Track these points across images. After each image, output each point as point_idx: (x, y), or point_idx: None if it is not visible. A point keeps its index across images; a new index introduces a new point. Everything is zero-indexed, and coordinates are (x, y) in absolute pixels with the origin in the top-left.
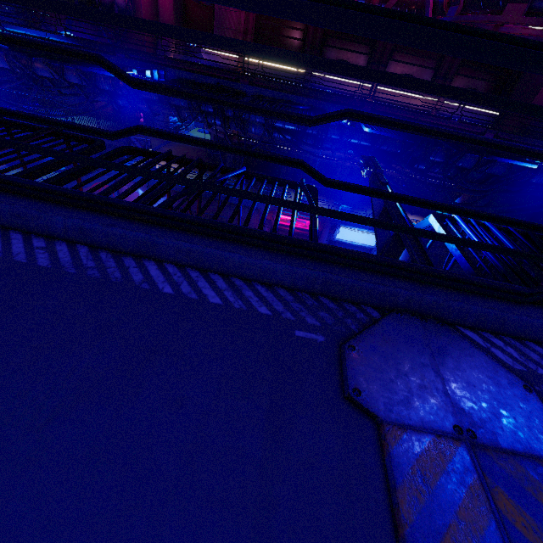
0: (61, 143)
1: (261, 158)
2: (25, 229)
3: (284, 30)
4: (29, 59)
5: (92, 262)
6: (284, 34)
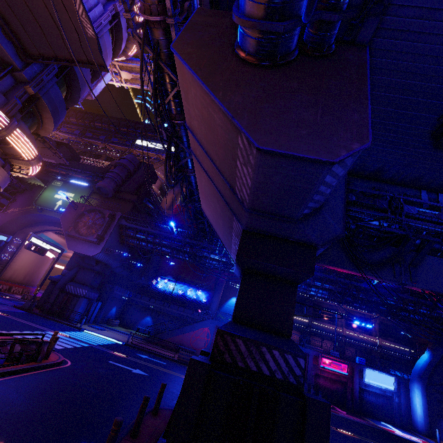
0: None
1: None
2: None
3: None
4: None
5: None
6: None
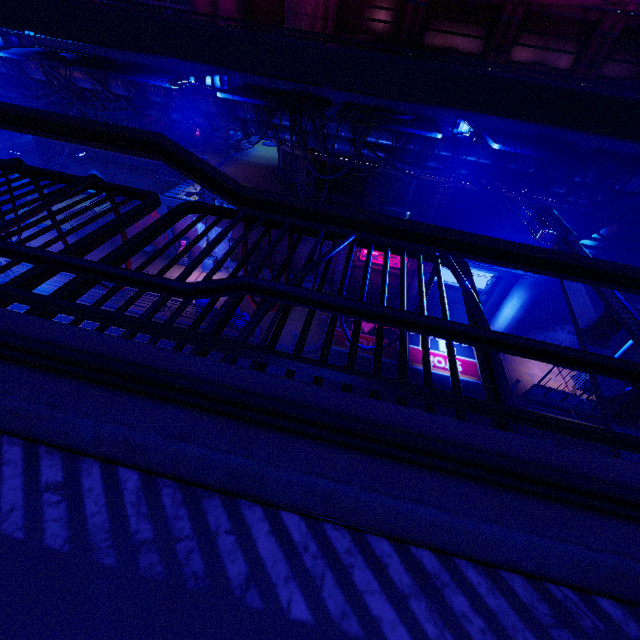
0: (100, 202)
1: (529, 353)
2: (28, 434)
3: (374, 11)
4: (67, 68)
5: (146, 524)
6: (374, 17)
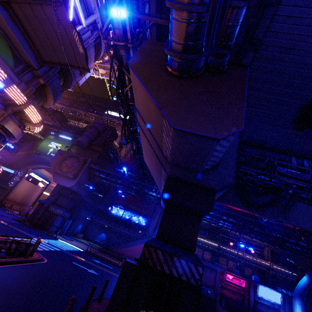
0: None
1: None
2: None
3: None
4: None
5: None
6: None
